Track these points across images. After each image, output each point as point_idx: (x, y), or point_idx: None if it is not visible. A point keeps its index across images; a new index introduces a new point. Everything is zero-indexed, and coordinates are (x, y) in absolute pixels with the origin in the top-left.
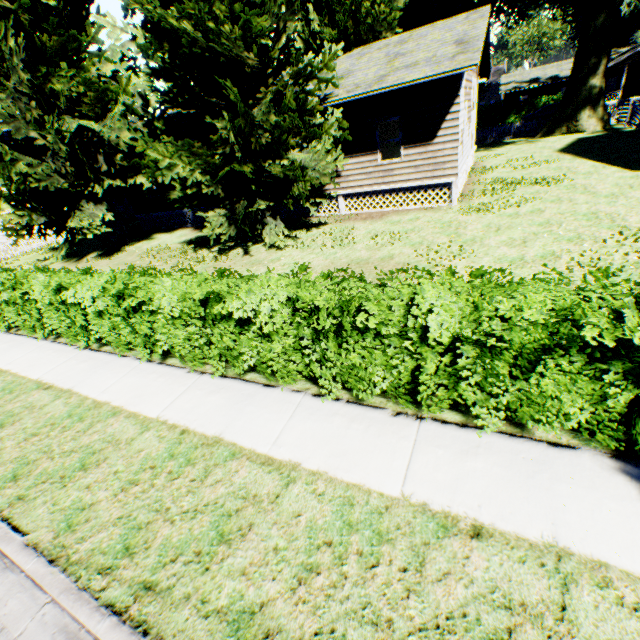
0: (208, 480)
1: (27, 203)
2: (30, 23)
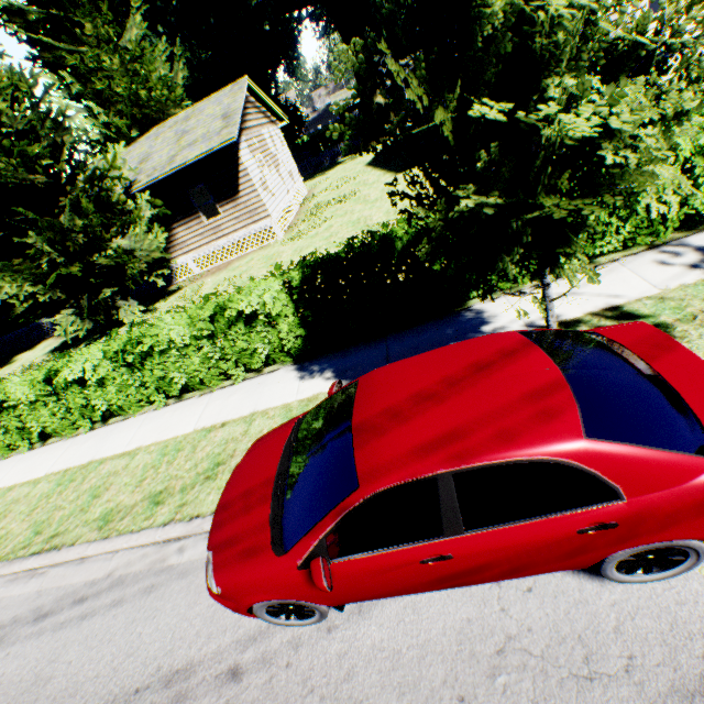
0: (86, 481)
1: None
2: None
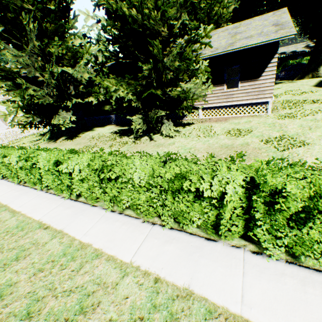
0: None
1: (31, 110)
2: (40, 18)
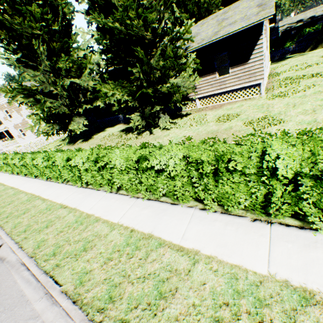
0: (148, 259)
1: (51, 120)
2: (48, 39)
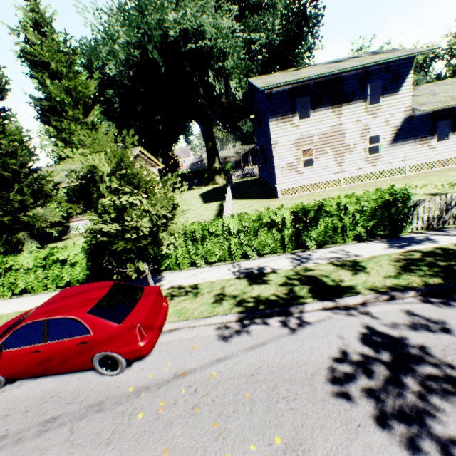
0: None
1: None
2: None
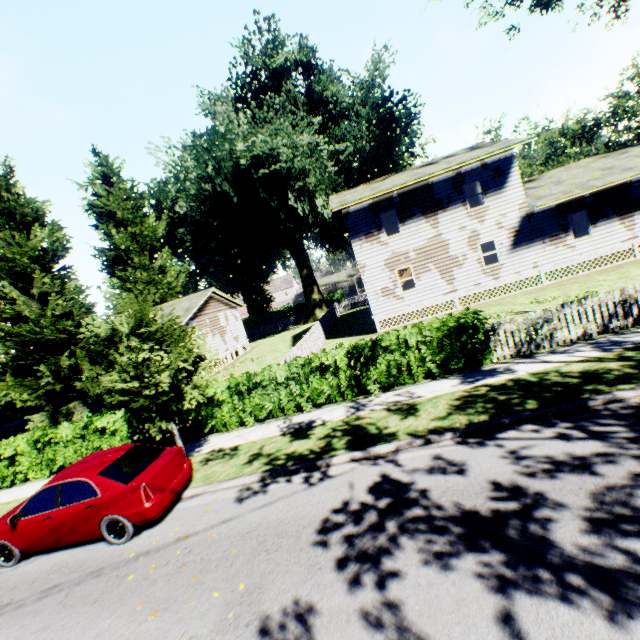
0: None
1: None
2: None
